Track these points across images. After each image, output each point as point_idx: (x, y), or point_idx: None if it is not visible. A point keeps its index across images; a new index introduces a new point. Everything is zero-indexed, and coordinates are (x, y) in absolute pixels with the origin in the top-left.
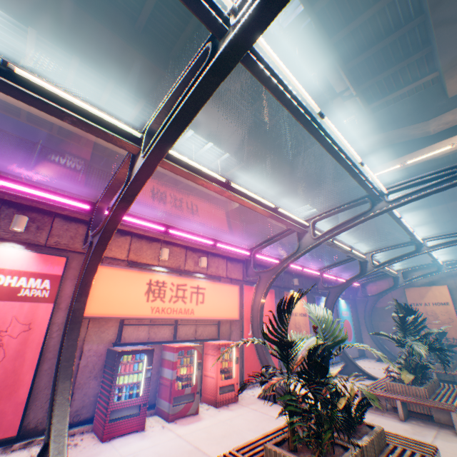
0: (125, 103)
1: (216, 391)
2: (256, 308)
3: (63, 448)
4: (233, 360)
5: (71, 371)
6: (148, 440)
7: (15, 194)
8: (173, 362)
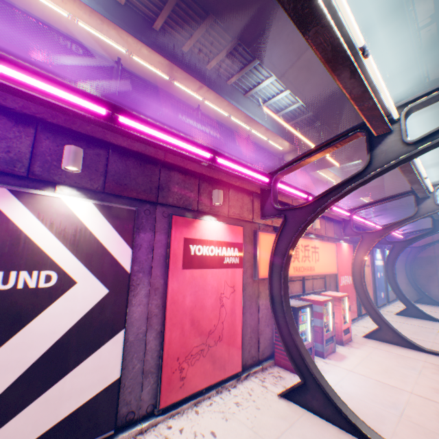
0: (207, 48)
1: (340, 333)
2: (357, 265)
3: (329, 387)
4: (345, 309)
5: (295, 327)
6: (330, 373)
7: (229, 172)
8: (319, 313)
